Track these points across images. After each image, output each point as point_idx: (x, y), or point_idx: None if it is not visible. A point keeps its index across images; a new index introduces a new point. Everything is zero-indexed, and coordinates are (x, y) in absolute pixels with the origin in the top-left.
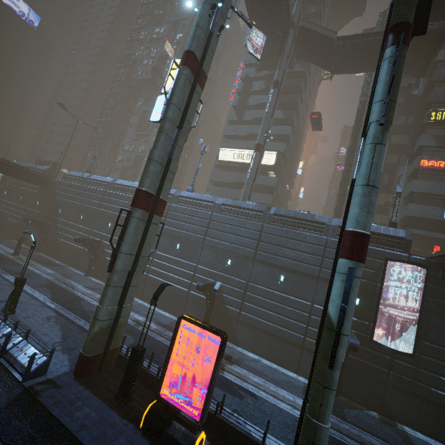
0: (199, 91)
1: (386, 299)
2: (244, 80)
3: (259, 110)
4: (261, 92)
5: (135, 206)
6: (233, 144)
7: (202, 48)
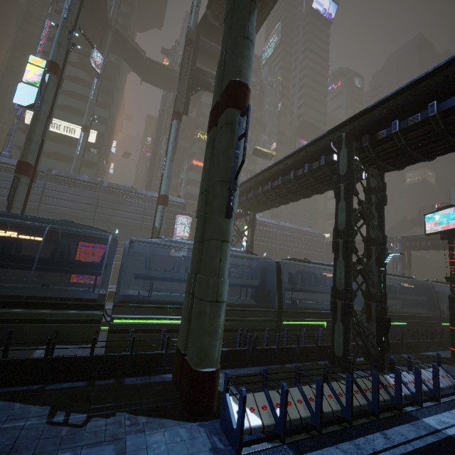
0: (59, 90)
1: (176, 235)
2: (51, 40)
3: (74, 84)
4: (75, 64)
5: (22, 174)
6: None
7: (63, 60)
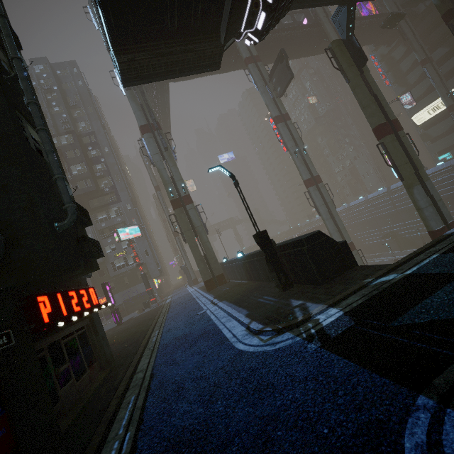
0: None
1: None
2: (381, 60)
3: (418, 66)
4: (406, 52)
5: None
6: (419, 106)
7: None
